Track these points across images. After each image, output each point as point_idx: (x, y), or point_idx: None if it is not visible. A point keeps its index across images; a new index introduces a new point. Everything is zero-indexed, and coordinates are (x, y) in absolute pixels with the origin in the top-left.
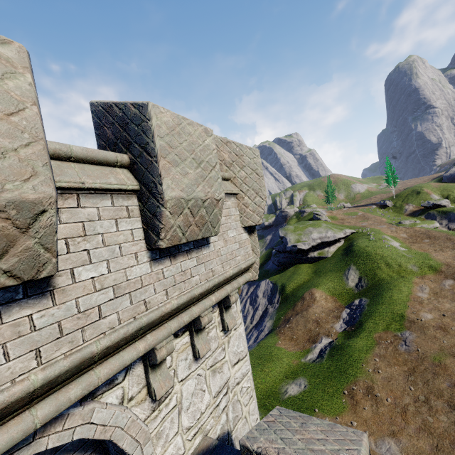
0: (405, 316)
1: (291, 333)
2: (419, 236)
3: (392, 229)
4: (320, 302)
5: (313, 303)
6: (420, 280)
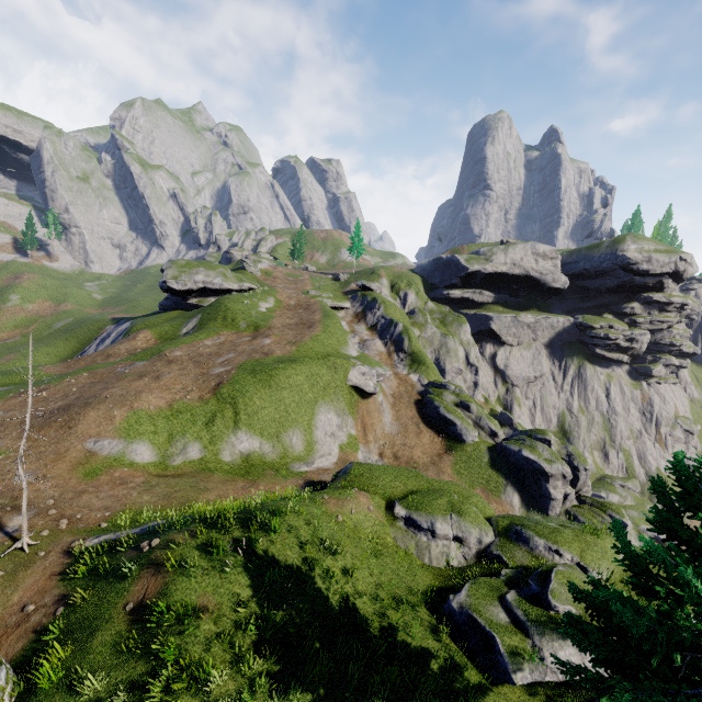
0: (162, 352)
1: (74, 363)
2: (302, 306)
3: (291, 295)
4: (137, 341)
5: (129, 341)
6: (228, 333)
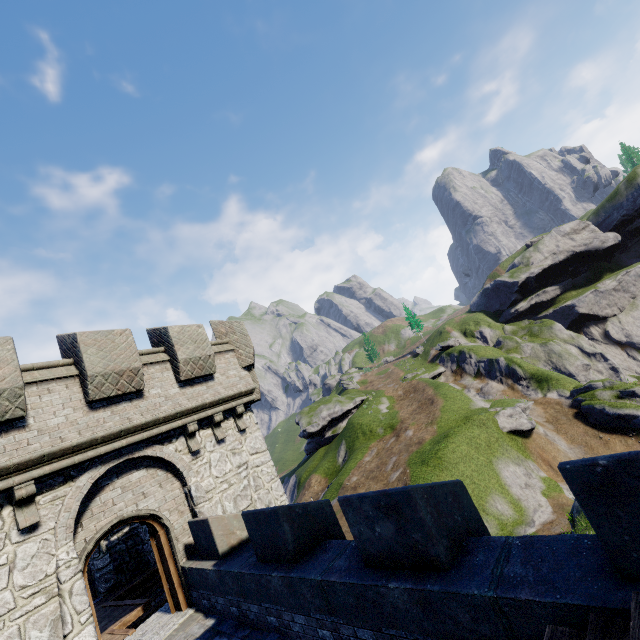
0: (342, 484)
1: None
2: (410, 391)
3: (395, 388)
4: (313, 487)
5: (308, 490)
6: (375, 443)
